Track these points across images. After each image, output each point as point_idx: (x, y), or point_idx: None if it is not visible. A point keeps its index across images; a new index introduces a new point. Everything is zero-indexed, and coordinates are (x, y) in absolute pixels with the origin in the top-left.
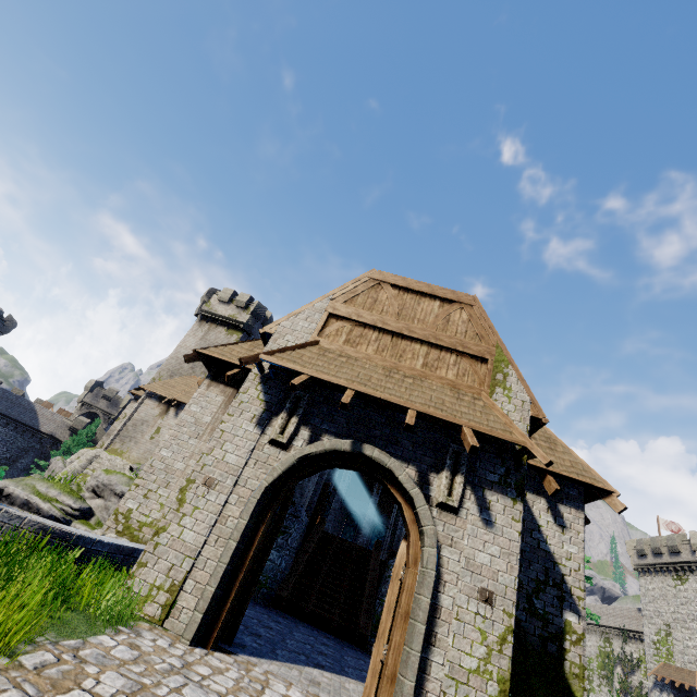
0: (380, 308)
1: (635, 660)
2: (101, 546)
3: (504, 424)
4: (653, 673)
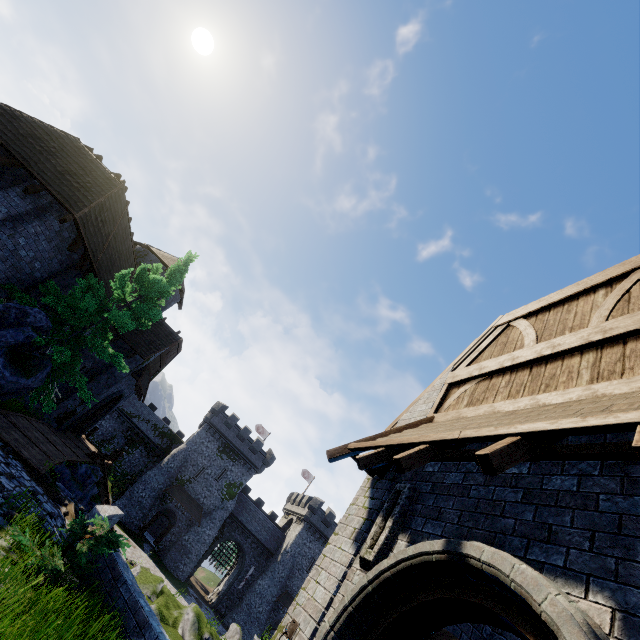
0: (511, 348)
1: None
2: None
3: None
4: None
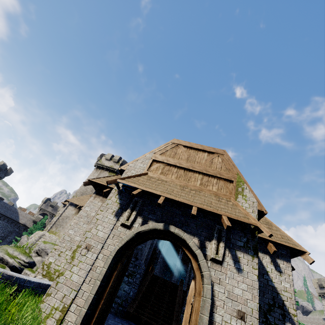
0: (178, 157)
1: None
2: (29, 283)
3: (244, 214)
4: None
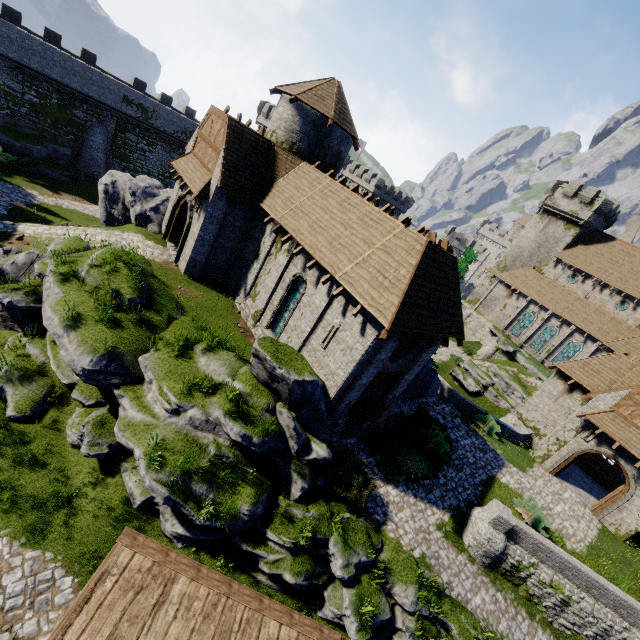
0: None
1: None
2: (522, 435)
3: None
4: None
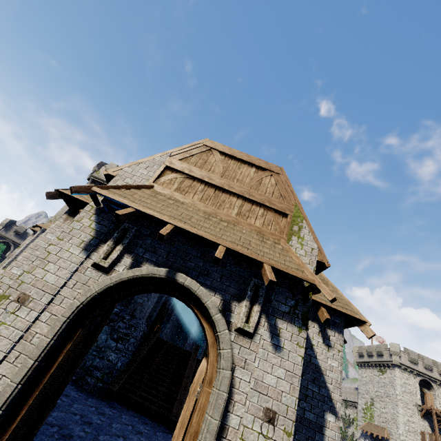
0: (208, 168)
1: (351, 419)
2: None
3: (297, 264)
4: (361, 428)
